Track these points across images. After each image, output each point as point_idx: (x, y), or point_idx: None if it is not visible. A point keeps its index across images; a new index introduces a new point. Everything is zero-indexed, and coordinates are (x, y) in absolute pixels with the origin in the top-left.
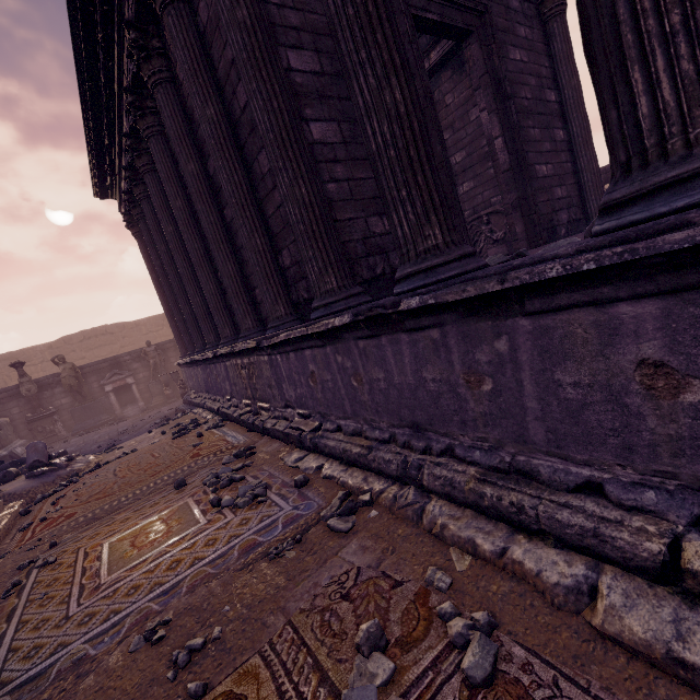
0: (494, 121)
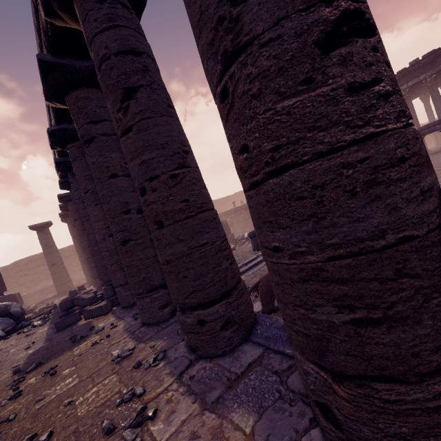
0: None
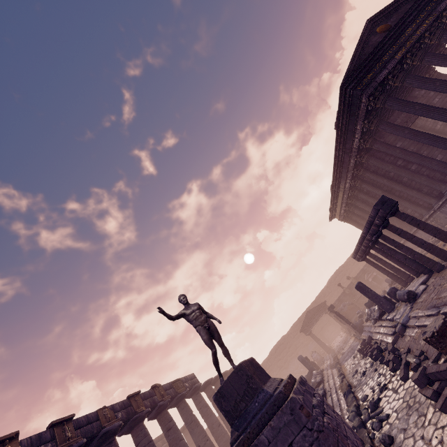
0: None
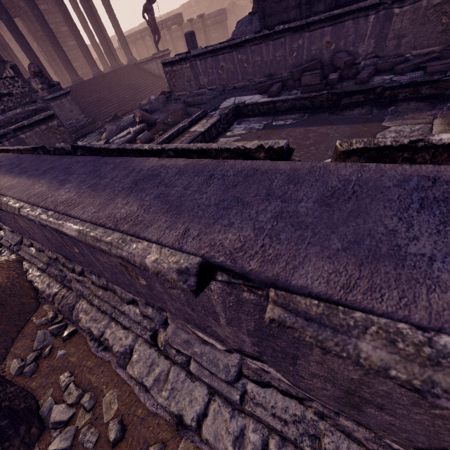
0: (39, 46)
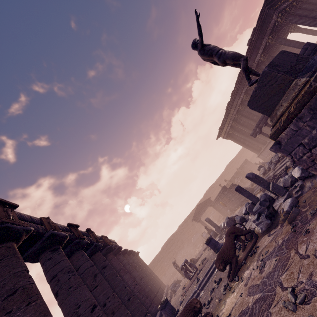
0: None
